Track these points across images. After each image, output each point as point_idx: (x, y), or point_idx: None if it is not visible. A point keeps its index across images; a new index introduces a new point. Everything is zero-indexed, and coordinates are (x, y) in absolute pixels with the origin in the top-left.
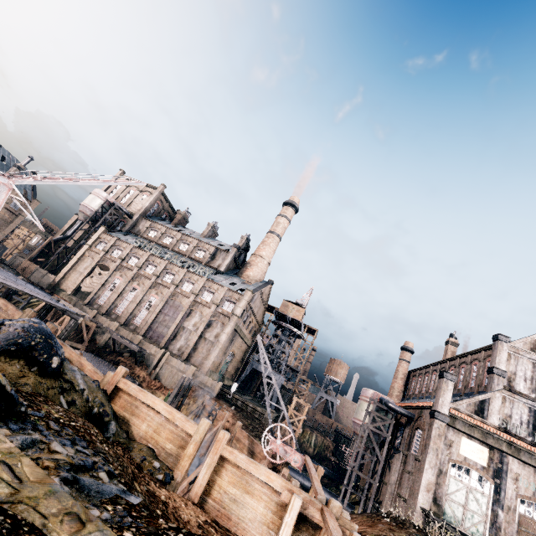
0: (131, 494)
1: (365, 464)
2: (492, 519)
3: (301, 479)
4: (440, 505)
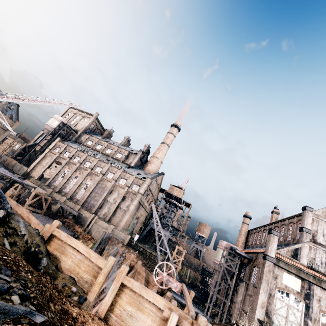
0: (38, 314)
1: (221, 289)
2: None
3: (180, 299)
4: (270, 317)
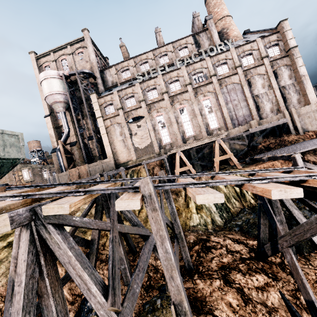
0: None
1: None
2: None
3: None
4: None
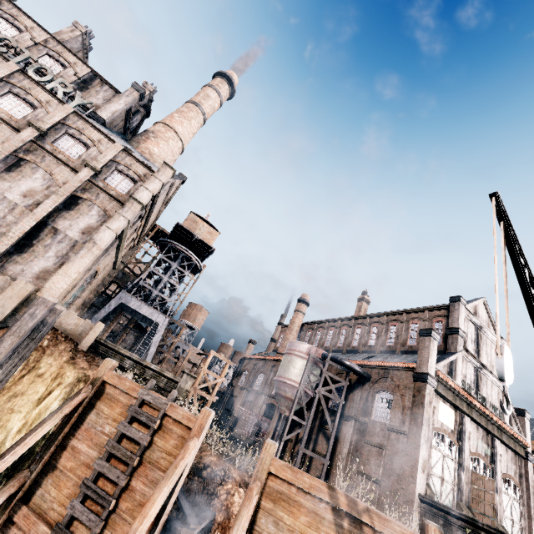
0: None
1: (271, 427)
2: (458, 484)
3: None
4: (428, 484)
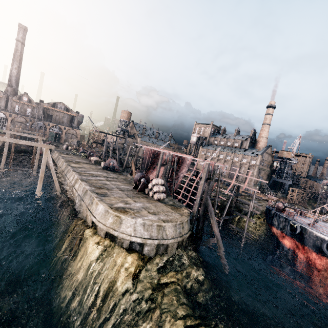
0: None
1: None
2: None
3: None
4: None
